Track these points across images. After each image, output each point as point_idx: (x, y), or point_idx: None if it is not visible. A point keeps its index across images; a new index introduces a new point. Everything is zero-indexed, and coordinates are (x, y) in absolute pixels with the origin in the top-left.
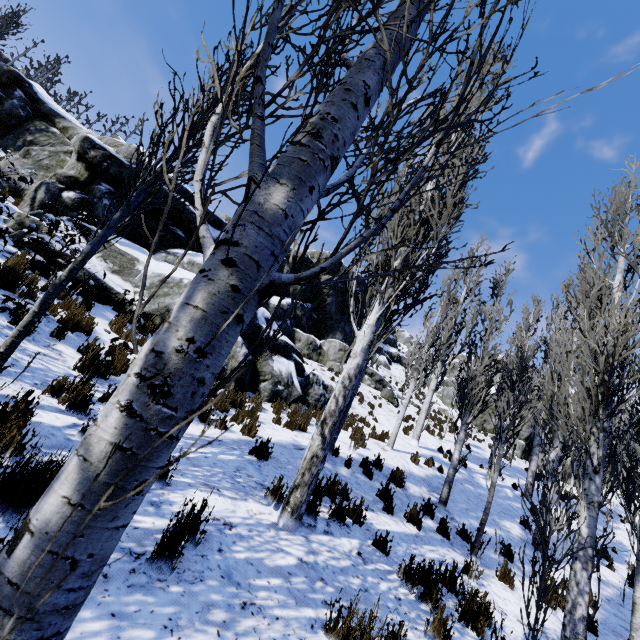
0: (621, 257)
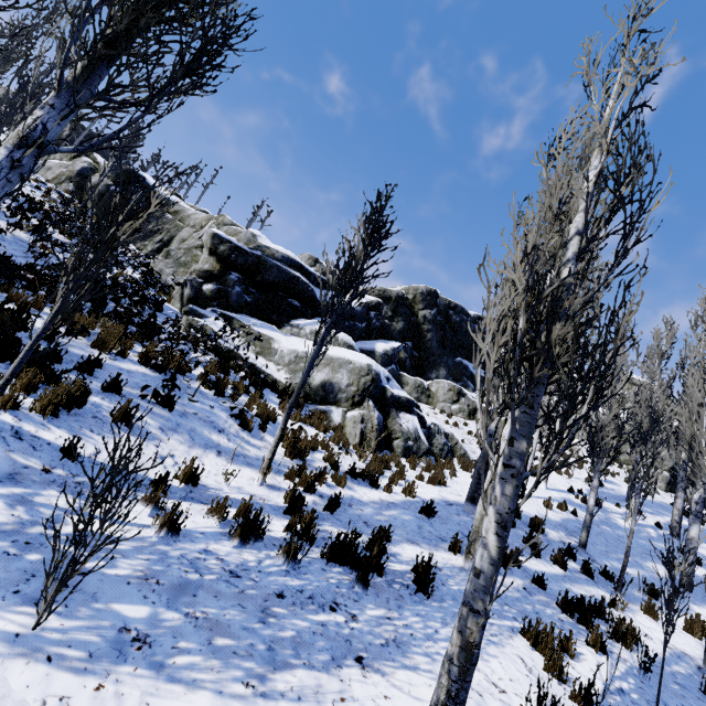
0: None
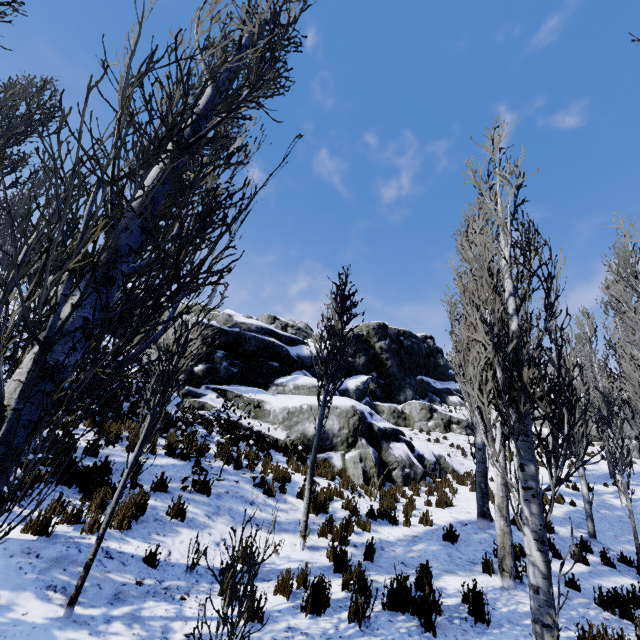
0: None
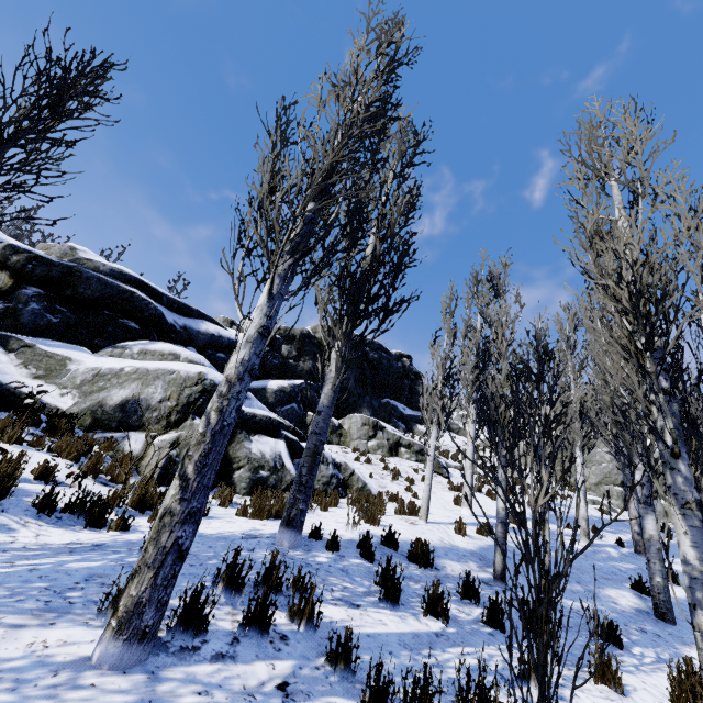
0: (614, 189)
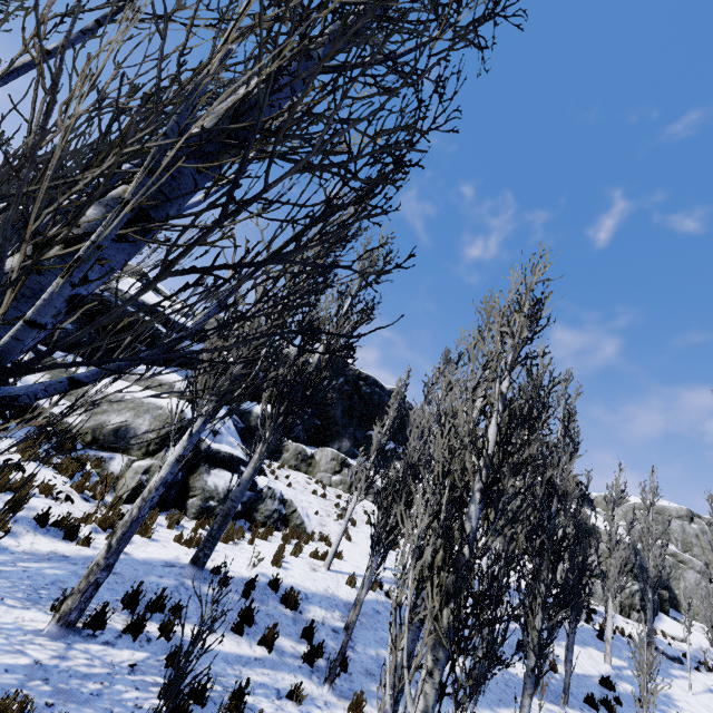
0: None
